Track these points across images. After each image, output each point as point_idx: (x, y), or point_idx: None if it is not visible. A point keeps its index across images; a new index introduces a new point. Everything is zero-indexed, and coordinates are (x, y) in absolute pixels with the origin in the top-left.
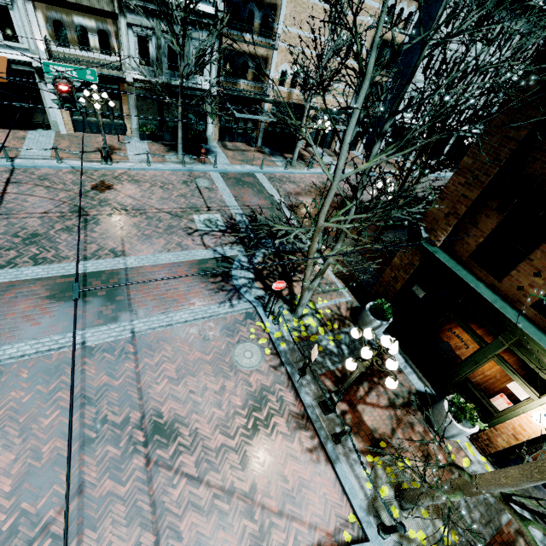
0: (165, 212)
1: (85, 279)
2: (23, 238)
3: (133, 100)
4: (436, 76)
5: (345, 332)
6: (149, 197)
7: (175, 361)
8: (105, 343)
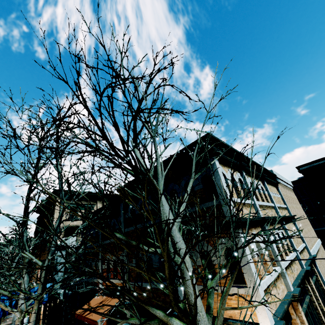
0: None
1: None
2: None
3: None
4: None
5: None
6: None
7: None
8: None
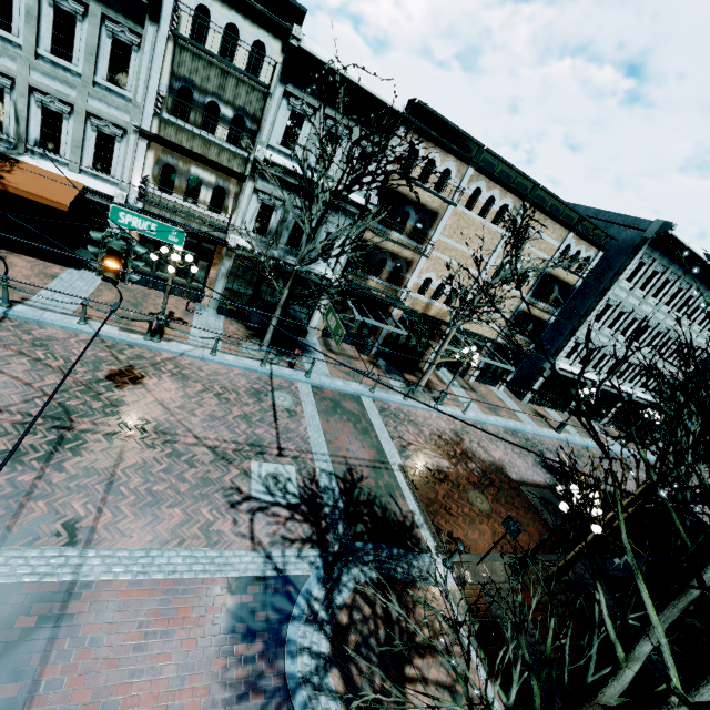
0: (206, 445)
1: None
2: None
3: (227, 266)
4: (610, 327)
5: None
6: (192, 410)
7: None
8: None
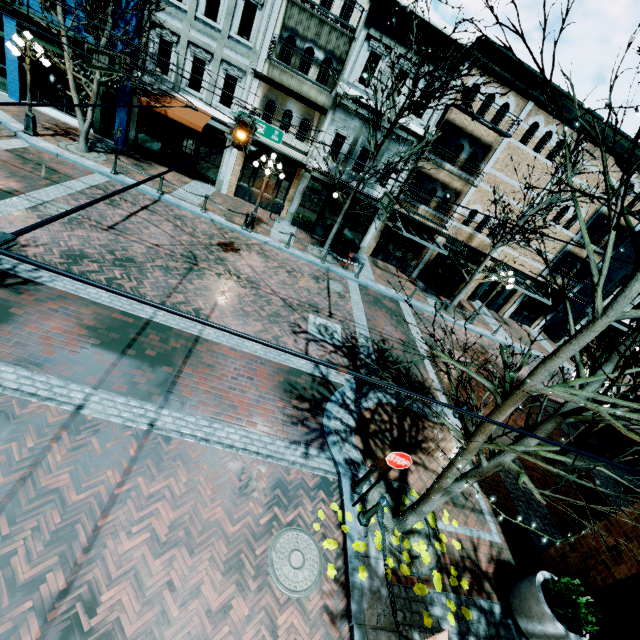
0: (279, 296)
1: (145, 327)
2: (117, 257)
3: (303, 186)
4: None
5: (480, 606)
6: (271, 275)
7: (179, 505)
8: (106, 421)
